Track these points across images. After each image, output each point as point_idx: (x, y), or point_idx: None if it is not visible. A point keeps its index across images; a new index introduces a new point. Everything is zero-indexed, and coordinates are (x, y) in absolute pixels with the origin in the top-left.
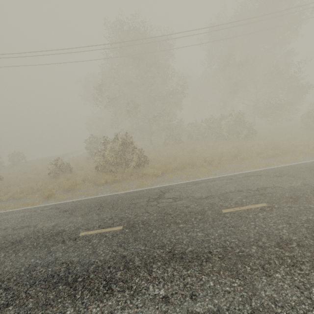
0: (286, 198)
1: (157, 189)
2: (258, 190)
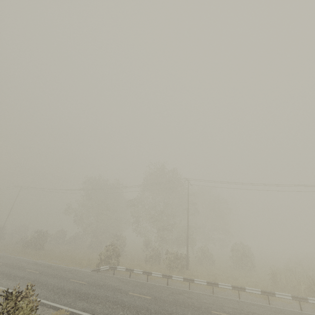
0: (9, 265)
1: (10, 256)
2: (16, 263)
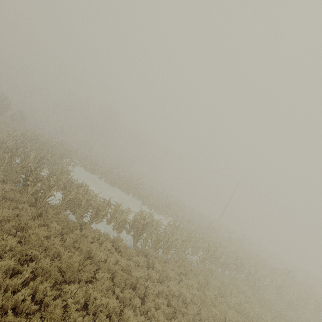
0: None
1: None
2: None
